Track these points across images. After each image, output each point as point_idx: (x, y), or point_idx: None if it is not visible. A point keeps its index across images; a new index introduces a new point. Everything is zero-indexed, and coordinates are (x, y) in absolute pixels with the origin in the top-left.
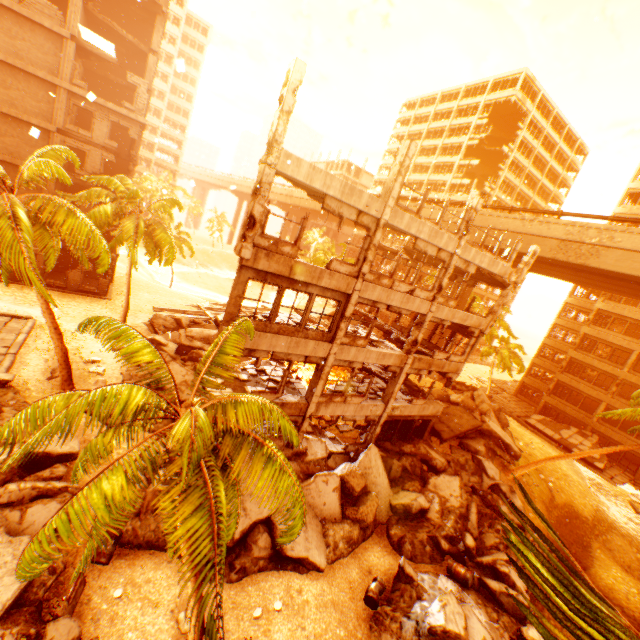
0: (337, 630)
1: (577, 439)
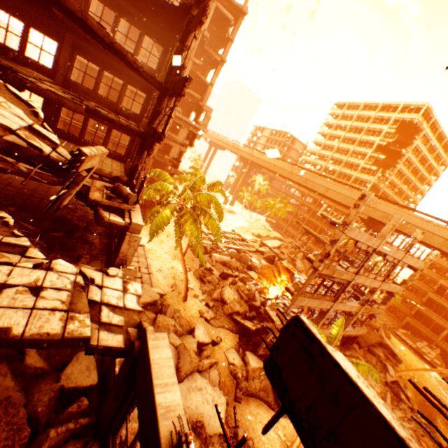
0: None
1: (427, 349)
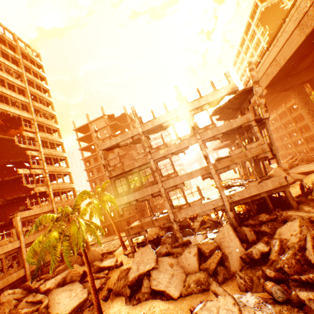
0: None
1: None
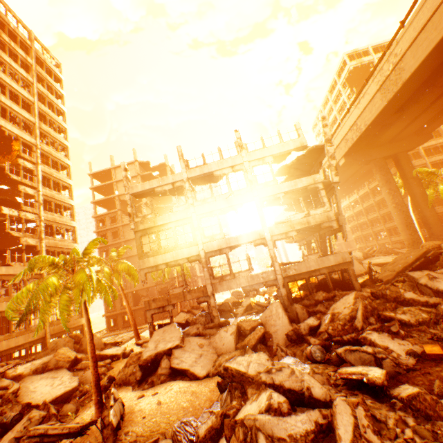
0: (181, 403)
1: None
